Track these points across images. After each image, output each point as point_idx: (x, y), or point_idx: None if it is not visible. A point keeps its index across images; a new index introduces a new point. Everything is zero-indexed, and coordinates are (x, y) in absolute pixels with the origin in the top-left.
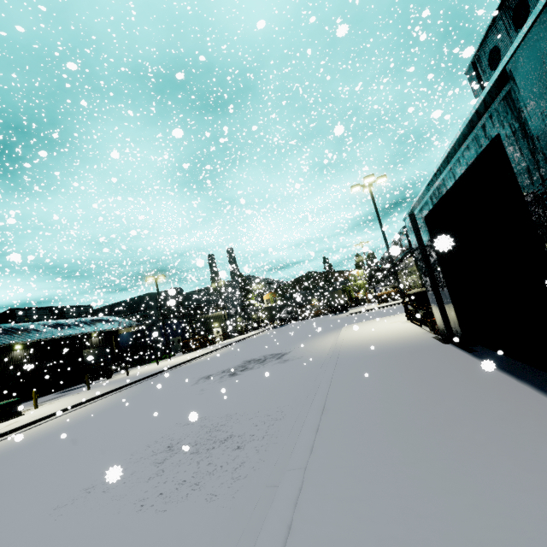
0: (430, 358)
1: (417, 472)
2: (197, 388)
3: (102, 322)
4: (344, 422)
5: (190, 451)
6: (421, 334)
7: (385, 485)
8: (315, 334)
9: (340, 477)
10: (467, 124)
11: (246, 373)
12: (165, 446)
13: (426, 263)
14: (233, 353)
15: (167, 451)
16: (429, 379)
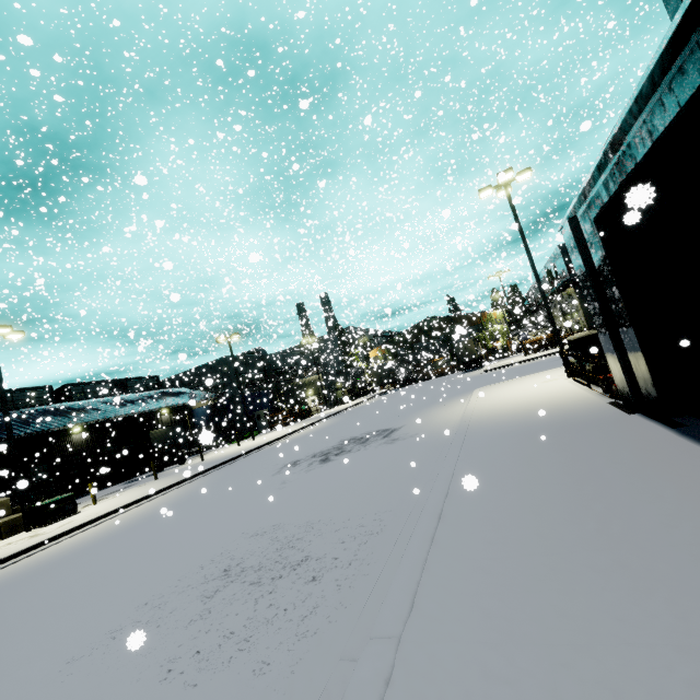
0: (606, 438)
1: (596, 670)
2: (277, 480)
3: (171, 396)
4: (469, 549)
5: (250, 580)
6: (590, 399)
7: (534, 694)
8: (437, 401)
9: (455, 663)
10: (686, 13)
11: (341, 459)
12: (221, 569)
13: (597, 292)
14: (330, 429)
15: (222, 578)
16: (607, 476)
